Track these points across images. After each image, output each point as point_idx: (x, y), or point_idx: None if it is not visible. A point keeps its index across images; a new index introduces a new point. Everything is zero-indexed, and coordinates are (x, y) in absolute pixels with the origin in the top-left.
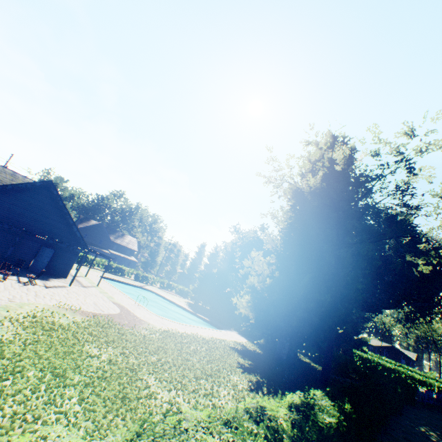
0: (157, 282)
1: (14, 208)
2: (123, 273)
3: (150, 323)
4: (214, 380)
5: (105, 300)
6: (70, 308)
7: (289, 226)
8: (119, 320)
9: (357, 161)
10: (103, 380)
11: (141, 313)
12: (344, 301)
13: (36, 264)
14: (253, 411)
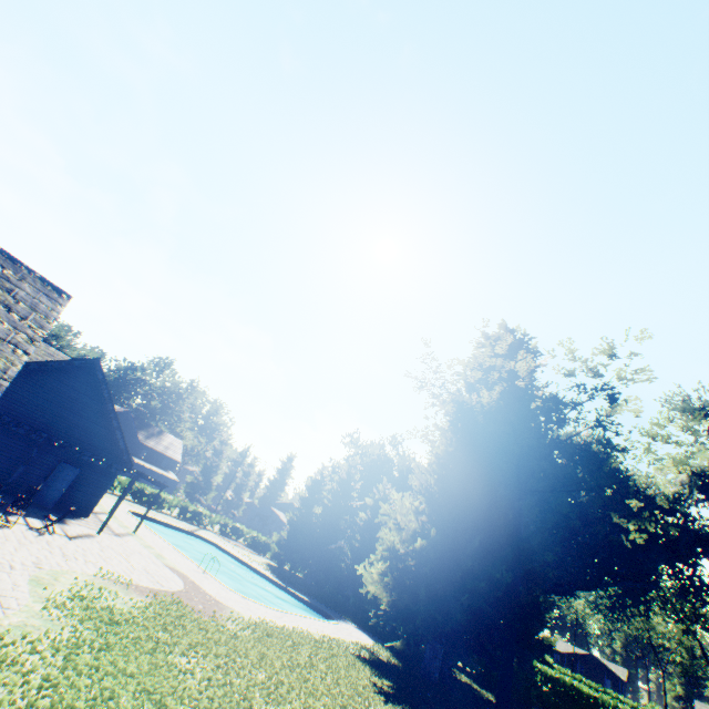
0: (215, 524)
1: (31, 397)
2: (162, 505)
3: (233, 608)
4: None
5: (156, 563)
6: (119, 580)
7: (448, 454)
8: (189, 602)
9: (540, 366)
10: None
11: (213, 589)
12: (526, 579)
13: (44, 492)
14: None
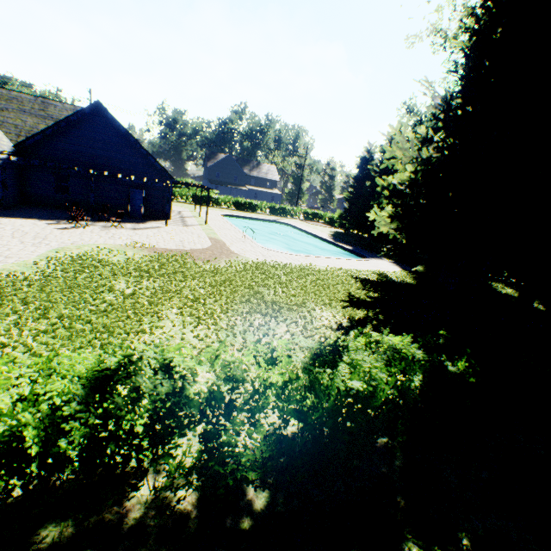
0: (298, 214)
1: (82, 150)
2: (255, 209)
3: (243, 256)
4: (277, 316)
5: (199, 237)
6: (140, 246)
7: (476, 41)
8: (197, 255)
9: None
10: (98, 314)
11: (239, 247)
12: None
13: (133, 210)
14: (310, 355)
